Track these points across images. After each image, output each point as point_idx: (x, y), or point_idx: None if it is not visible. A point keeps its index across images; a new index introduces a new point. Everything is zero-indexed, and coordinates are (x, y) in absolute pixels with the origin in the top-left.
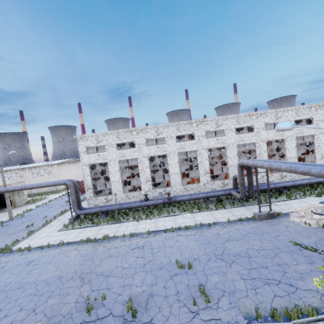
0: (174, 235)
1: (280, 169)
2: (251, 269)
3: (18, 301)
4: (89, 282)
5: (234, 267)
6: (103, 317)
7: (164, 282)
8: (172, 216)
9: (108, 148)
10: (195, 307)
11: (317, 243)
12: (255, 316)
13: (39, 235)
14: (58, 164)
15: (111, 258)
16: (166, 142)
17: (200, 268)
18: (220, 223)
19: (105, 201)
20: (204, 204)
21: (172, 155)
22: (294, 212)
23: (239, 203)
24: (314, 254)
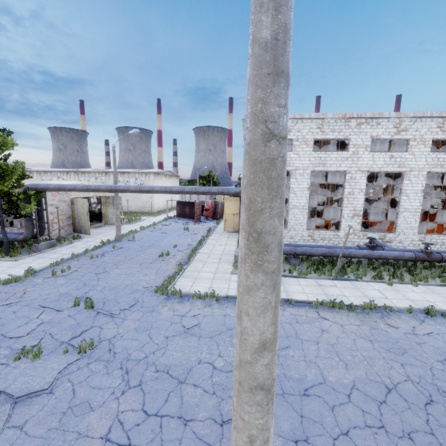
0: None
1: None
2: None
3: (360, 442)
4: None
5: None
6: None
7: None
8: None
9: (297, 145)
10: None
11: None
12: None
13: (200, 273)
14: (155, 174)
15: None
16: (411, 148)
17: None
18: None
19: None
20: None
21: (415, 175)
22: None
23: None
24: None
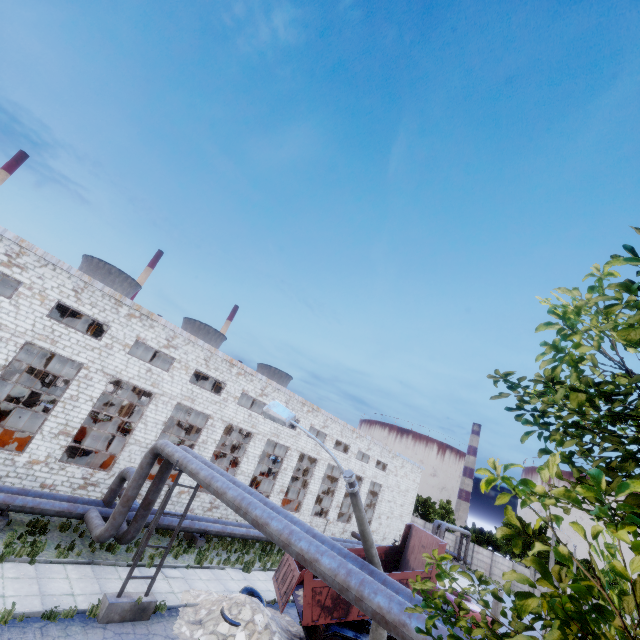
0: None
1: (224, 497)
2: None
3: None
4: None
5: None
6: None
7: None
8: None
9: None
10: None
11: None
12: None
13: None
14: None
15: None
16: (18, 296)
17: None
18: None
19: None
20: None
21: (3, 337)
22: (191, 605)
23: (87, 550)
24: None
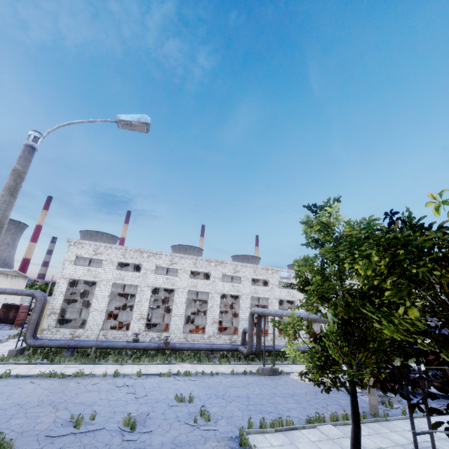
0: (171, 379)
1: (283, 315)
2: (249, 404)
3: None
4: (66, 409)
5: (233, 403)
6: (96, 430)
7: (163, 410)
8: (168, 364)
9: (105, 264)
10: (195, 424)
11: (307, 393)
12: (247, 425)
13: None
14: None
15: (91, 392)
16: (179, 274)
17: (201, 403)
18: (223, 374)
19: (69, 336)
20: (206, 358)
21: (181, 291)
22: (295, 372)
23: (245, 361)
24: (302, 399)
